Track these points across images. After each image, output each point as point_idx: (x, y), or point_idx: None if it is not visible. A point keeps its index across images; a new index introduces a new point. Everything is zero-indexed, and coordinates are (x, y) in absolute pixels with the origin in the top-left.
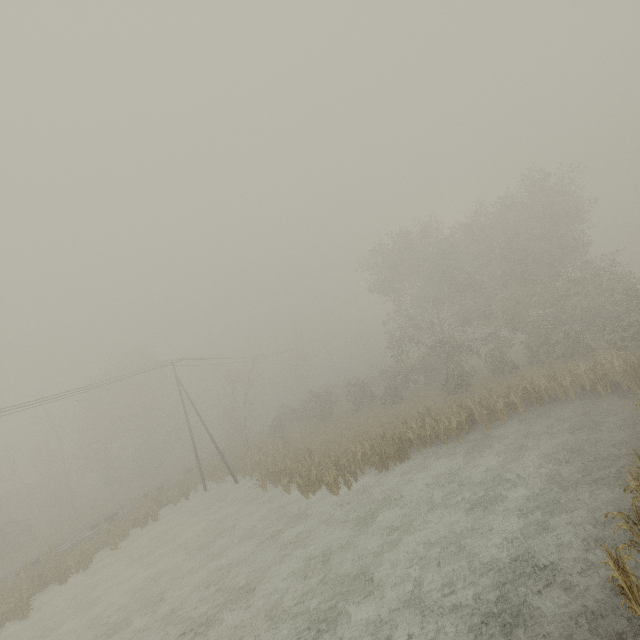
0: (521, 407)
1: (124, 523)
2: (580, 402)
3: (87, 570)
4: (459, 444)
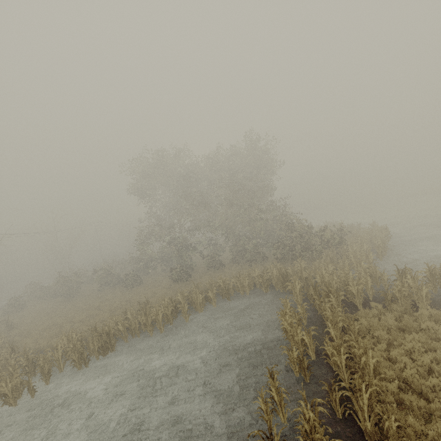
0: (214, 301)
1: None
2: (251, 298)
3: None
4: (161, 335)
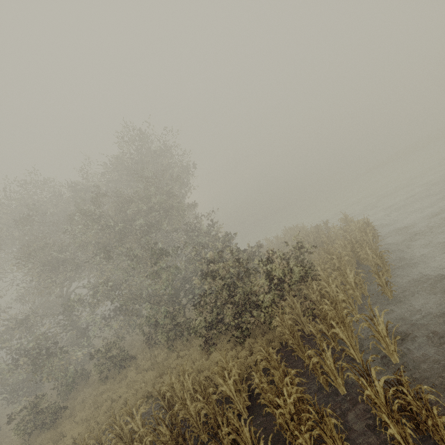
0: None
1: None
2: None
3: None
4: None
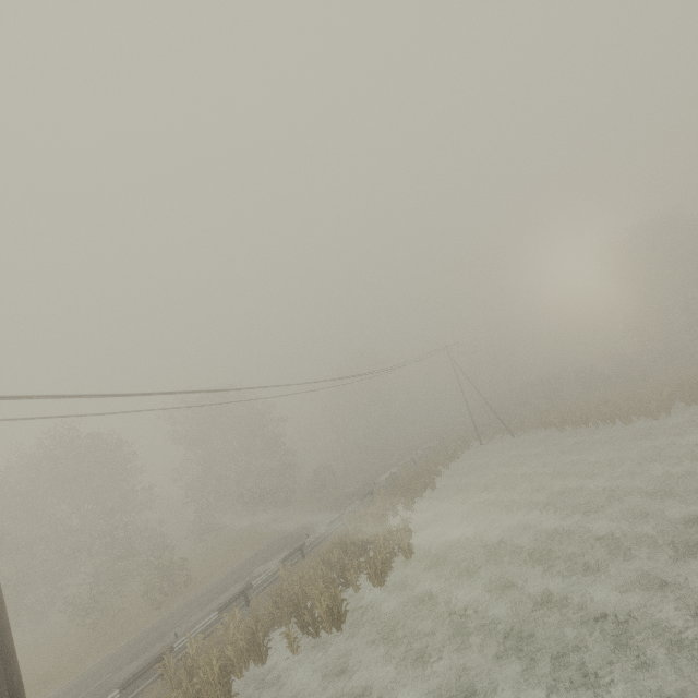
0: None
1: (442, 456)
2: None
3: (440, 477)
4: None
